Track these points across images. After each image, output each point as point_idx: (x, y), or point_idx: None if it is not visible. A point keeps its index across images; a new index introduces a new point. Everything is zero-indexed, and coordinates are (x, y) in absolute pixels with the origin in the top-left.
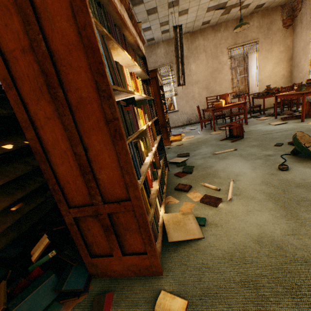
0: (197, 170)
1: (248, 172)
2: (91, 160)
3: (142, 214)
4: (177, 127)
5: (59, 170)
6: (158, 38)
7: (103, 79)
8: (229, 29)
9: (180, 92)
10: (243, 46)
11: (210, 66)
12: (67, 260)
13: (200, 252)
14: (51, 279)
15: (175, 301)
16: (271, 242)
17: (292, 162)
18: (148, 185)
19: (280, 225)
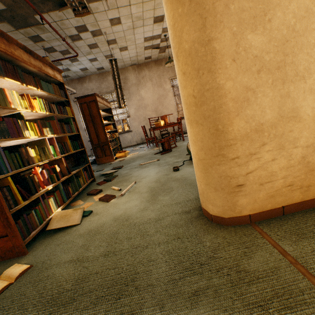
0: (117, 178)
1: (152, 175)
2: None
3: None
4: (132, 146)
5: None
6: (108, 68)
7: None
8: None
9: (132, 114)
10: None
11: (156, 93)
12: None
13: (69, 234)
14: None
15: (21, 267)
16: (124, 217)
17: (186, 165)
18: (35, 185)
19: (139, 206)
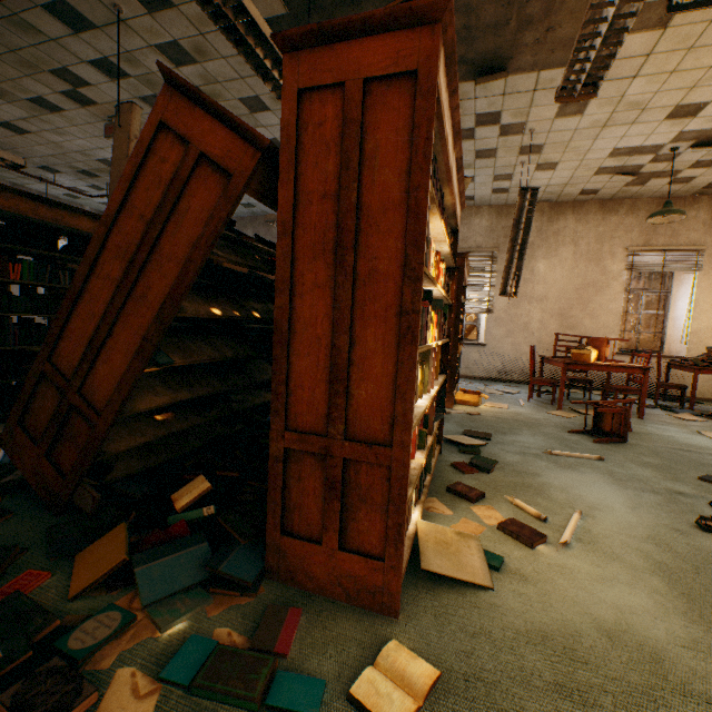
0: (503, 471)
1: (620, 509)
2: (352, 362)
3: (402, 477)
4: (472, 378)
5: (297, 364)
6: (482, 199)
7: (417, 255)
8: (637, 214)
9: (498, 309)
10: (665, 253)
11: (579, 274)
12: (231, 530)
13: (481, 610)
14: (201, 547)
15: (416, 661)
16: (639, 644)
17: None
18: None
19: (668, 624)
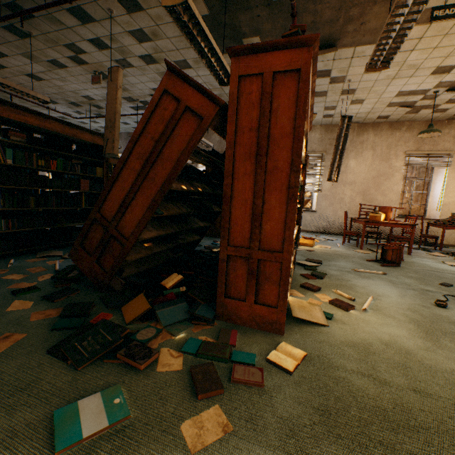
0: (329, 279)
1: (394, 296)
2: (263, 211)
3: (287, 267)
4: (308, 232)
5: (234, 213)
6: (317, 121)
7: (298, 159)
8: (412, 131)
9: (325, 189)
10: (429, 155)
11: (375, 168)
12: (196, 298)
13: (323, 333)
14: (183, 304)
15: (295, 349)
16: (400, 348)
17: None
18: None
19: (414, 341)
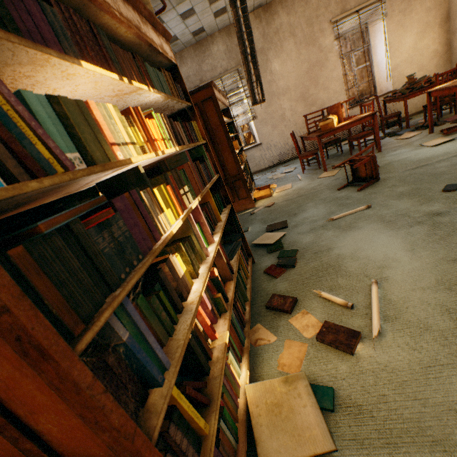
0: (304, 259)
1: (403, 257)
2: None
3: None
4: (263, 171)
5: None
6: (211, 27)
7: None
8: None
9: (259, 113)
10: (359, 13)
11: (304, 60)
12: None
13: None
14: None
15: None
16: None
17: None
18: (203, 346)
19: None
